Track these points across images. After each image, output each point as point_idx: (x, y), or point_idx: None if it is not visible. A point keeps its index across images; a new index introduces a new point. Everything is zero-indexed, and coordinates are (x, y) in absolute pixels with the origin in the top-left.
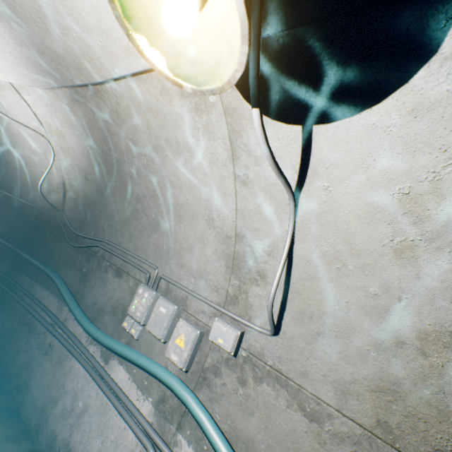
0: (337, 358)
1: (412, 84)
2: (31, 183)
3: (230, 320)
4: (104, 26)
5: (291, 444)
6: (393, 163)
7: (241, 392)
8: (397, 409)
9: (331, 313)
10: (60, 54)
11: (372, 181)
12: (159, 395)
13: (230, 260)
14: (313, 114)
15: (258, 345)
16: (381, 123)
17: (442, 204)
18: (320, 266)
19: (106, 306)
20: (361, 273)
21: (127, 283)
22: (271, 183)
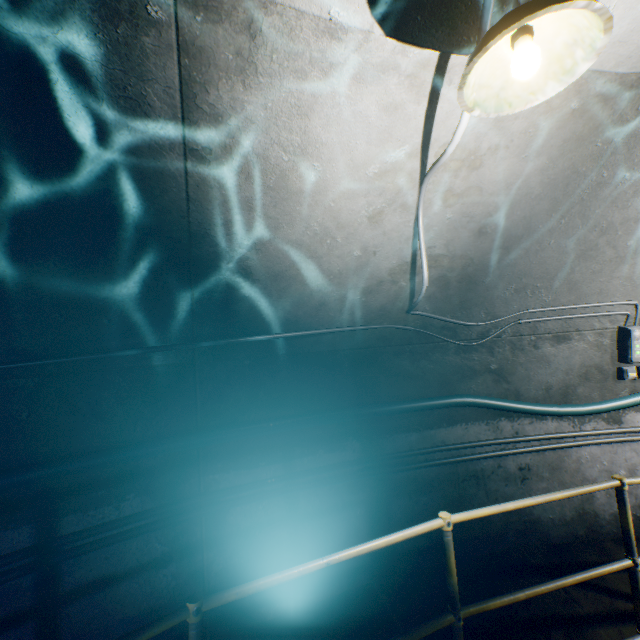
0: None
1: None
2: (318, 291)
3: None
4: None
5: None
6: None
7: None
8: None
9: None
10: None
11: None
12: None
13: None
14: None
15: None
16: None
17: None
18: None
19: (568, 381)
20: None
21: (583, 342)
22: None
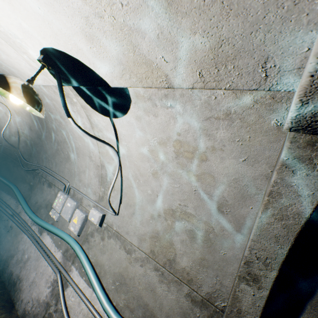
0: (139, 224)
1: (131, 109)
2: None
3: (100, 209)
4: (16, 67)
5: (118, 264)
6: (140, 137)
7: (102, 243)
8: (157, 245)
9: (137, 203)
10: (1, 71)
11: (138, 144)
12: (65, 248)
13: (100, 178)
14: (110, 113)
15: (111, 221)
16: (131, 121)
17: (159, 155)
18: (132, 181)
19: (42, 204)
20: (145, 184)
21: (54, 191)
22: (108, 140)
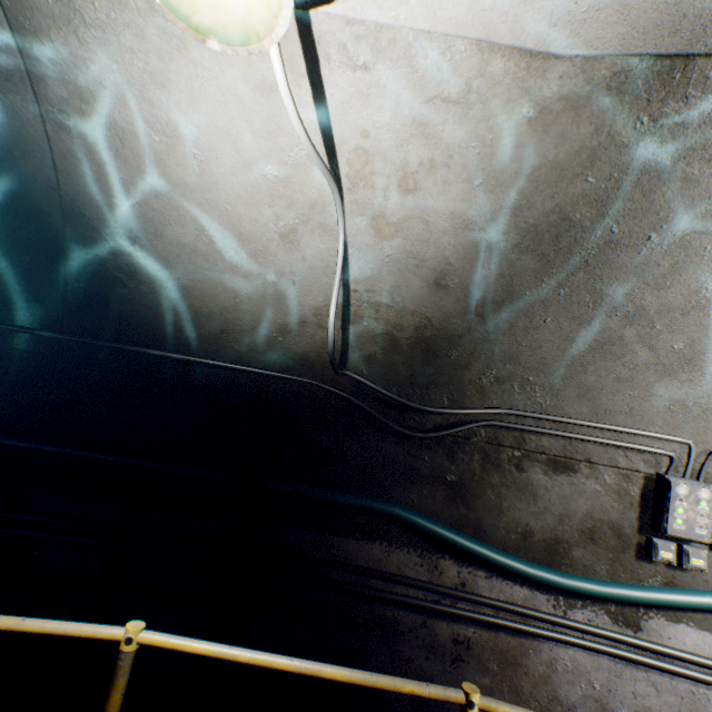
0: None
1: None
2: (219, 313)
3: None
4: None
5: None
6: None
7: None
8: None
9: None
10: None
11: None
12: None
13: None
14: None
15: None
16: None
17: None
18: None
19: (561, 534)
20: None
21: (595, 480)
22: None
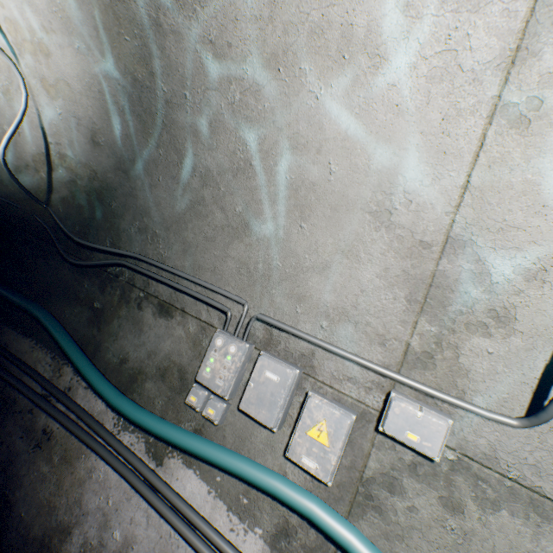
0: None
1: None
2: None
3: (414, 397)
4: None
5: None
6: None
7: (454, 525)
8: None
9: None
10: None
11: None
12: (275, 525)
13: (420, 290)
14: None
15: (482, 442)
16: None
17: None
18: None
19: (145, 367)
20: None
21: (183, 327)
22: None
